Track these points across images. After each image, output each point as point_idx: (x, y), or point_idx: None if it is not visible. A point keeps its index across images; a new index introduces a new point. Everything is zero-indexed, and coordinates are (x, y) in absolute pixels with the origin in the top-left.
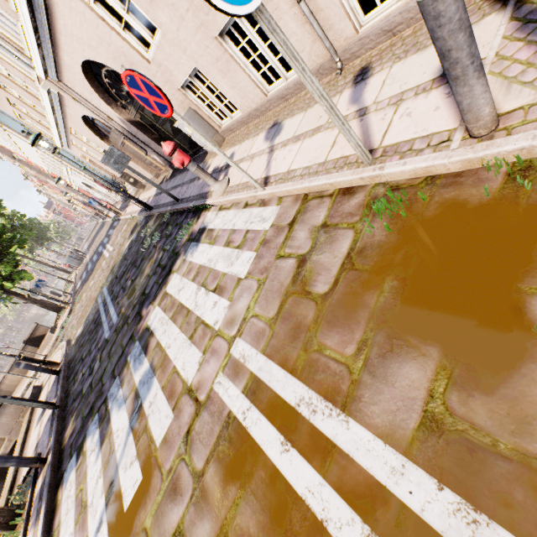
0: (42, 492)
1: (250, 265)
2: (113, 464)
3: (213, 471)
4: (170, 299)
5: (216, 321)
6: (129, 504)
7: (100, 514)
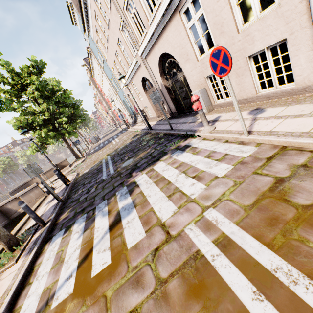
0: (37, 240)
1: (227, 171)
2: (90, 245)
3: (176, 284)
4: (156, 172)
5: (193, 193)
6: (96, 274)
7: (71, 270)
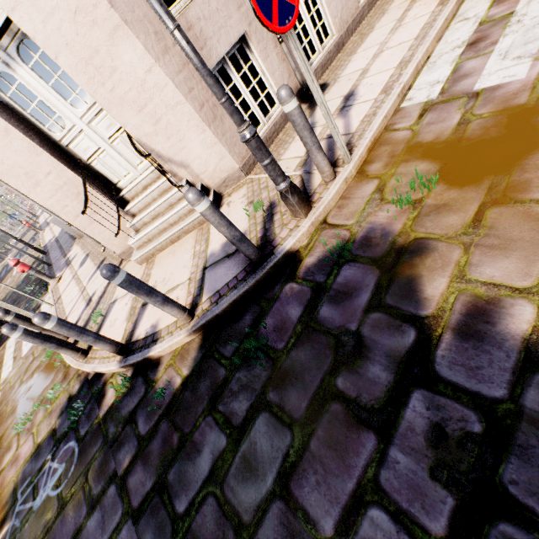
0: None
1: (28, 351)
2: None
3: None
4: (4, 351)
5: (3, 378)
6: None
7: None
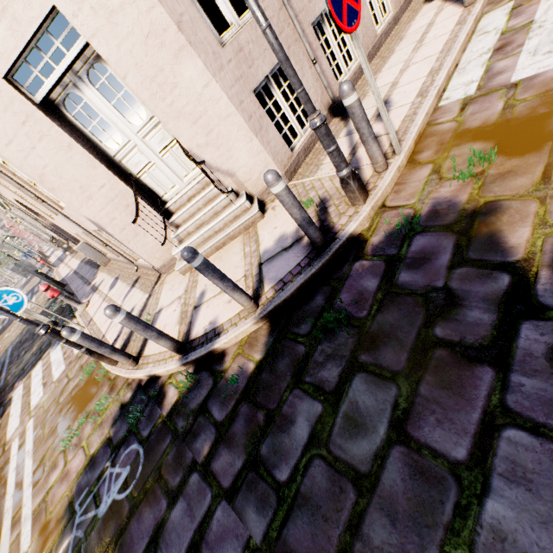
0: None
1: (60, 374)
2: None
3: None
4: (30, 380)
5: (34, 405)
6: None
7: None
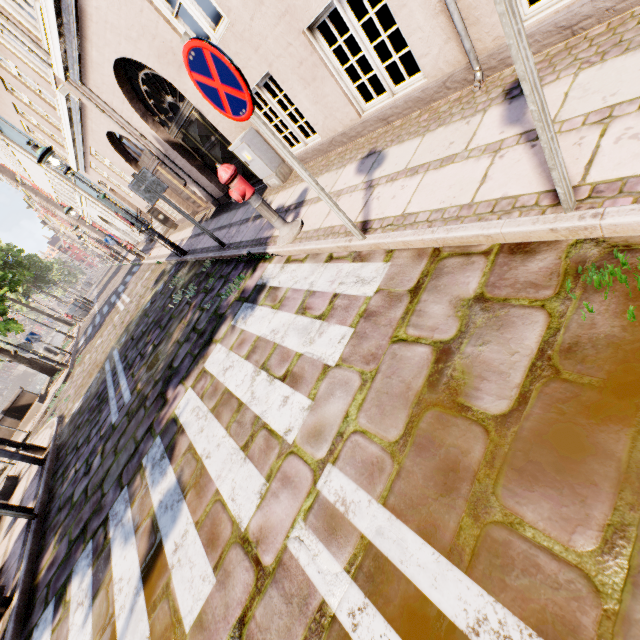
0: None
1: (344, 347)
2: None
3: None
4: (211, 380)
5: (289, 429)
6: None
7: None
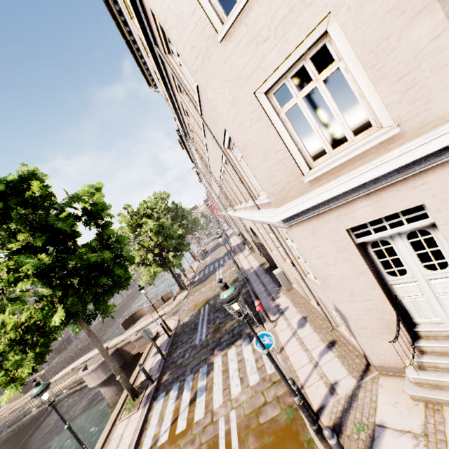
0: (149, 396)
1: (255, 383)
2: (178, 412)
3: (205, 446)
4: (227, 359)
5: (233, 394)
6: (178, 432)
7: (167, 427)
